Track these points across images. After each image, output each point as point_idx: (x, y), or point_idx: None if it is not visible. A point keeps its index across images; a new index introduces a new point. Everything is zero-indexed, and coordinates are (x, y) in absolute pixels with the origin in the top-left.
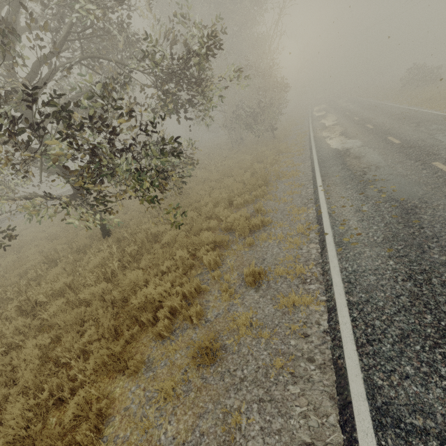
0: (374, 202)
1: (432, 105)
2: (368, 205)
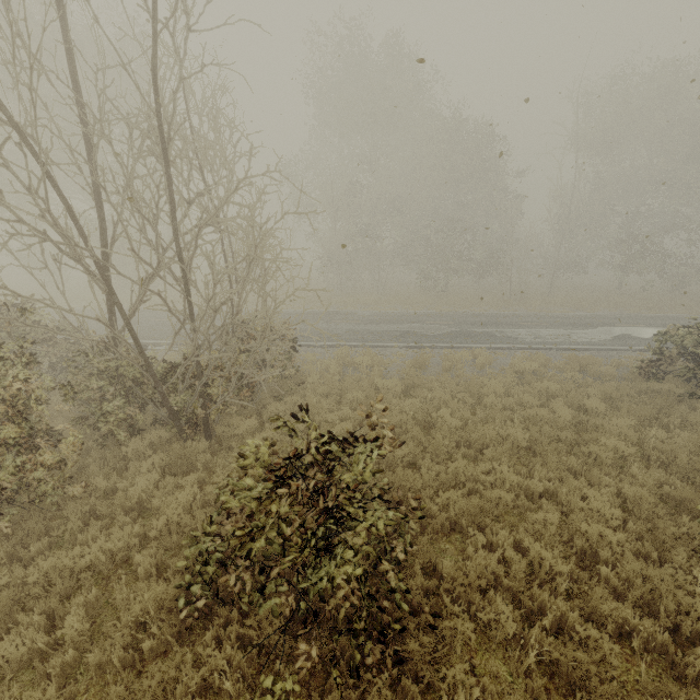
0: None
1: None
2: None
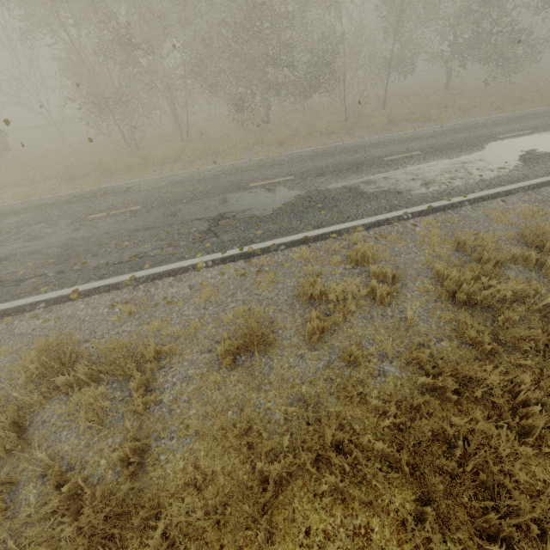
0: None
1: None
2: None
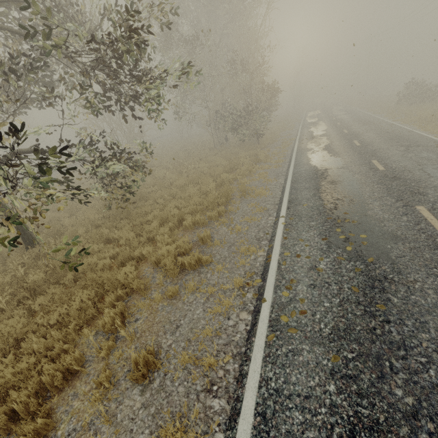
0: (336, 257)
1: (426, 126)
2: (328, 261)
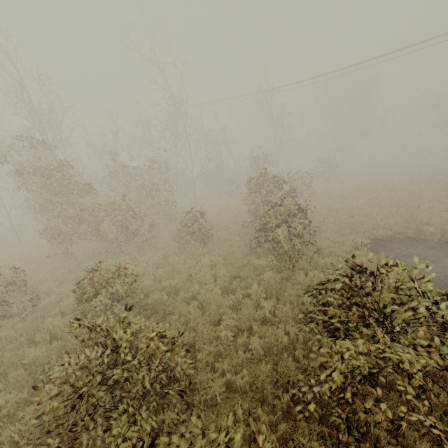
0: None
1: None
2: None
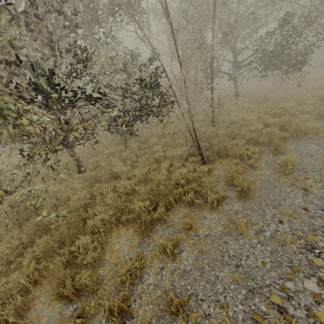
0: None
1: None
2: None
